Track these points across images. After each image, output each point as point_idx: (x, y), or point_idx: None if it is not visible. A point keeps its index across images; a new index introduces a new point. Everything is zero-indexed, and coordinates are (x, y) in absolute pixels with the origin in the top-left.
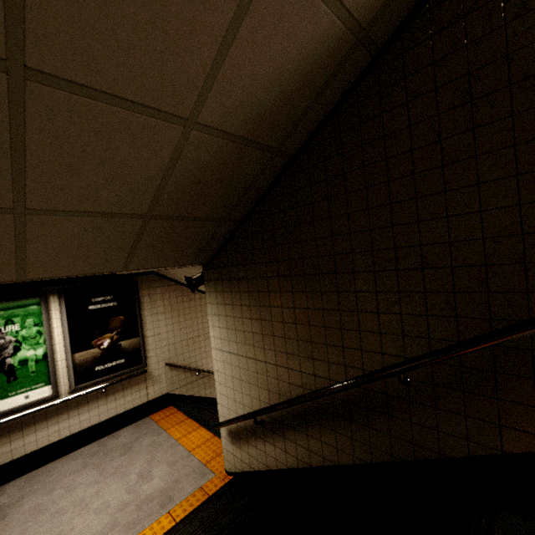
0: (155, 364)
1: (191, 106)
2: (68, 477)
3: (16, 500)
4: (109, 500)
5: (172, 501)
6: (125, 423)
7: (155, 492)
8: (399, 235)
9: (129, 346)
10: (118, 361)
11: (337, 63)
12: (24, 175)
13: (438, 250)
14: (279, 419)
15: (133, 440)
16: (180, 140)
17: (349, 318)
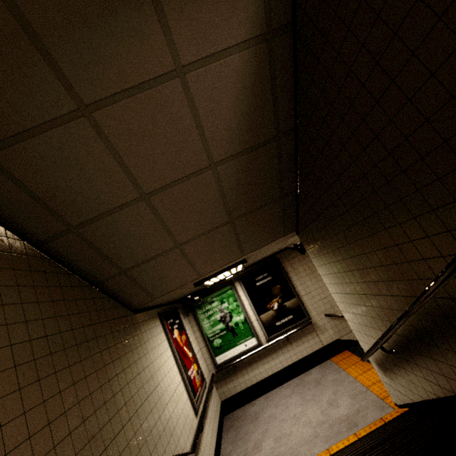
0: (317, 316)
1: (206, 159)
2: (284, 399)
3: (261, 409)
4: (310, 417)
5: (356, 425)
6: (313, 364)
7: (341, 417)
8: (385, 140)
9: (291, 305)
10: (288, 317)
11: (267, 63)
12: (170, 231)
13: (422, 133)
14: (402, 345)
15: (320, 377)
16: (214, 176)
17: (396, 232)
